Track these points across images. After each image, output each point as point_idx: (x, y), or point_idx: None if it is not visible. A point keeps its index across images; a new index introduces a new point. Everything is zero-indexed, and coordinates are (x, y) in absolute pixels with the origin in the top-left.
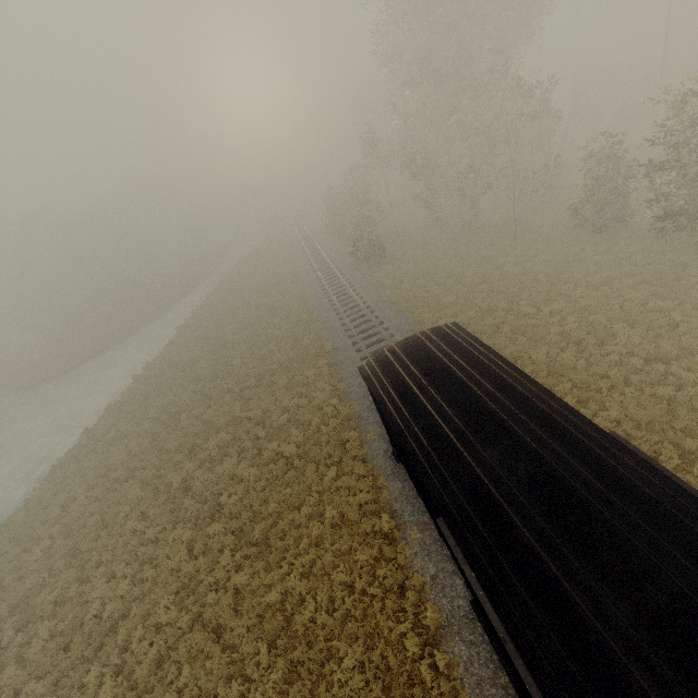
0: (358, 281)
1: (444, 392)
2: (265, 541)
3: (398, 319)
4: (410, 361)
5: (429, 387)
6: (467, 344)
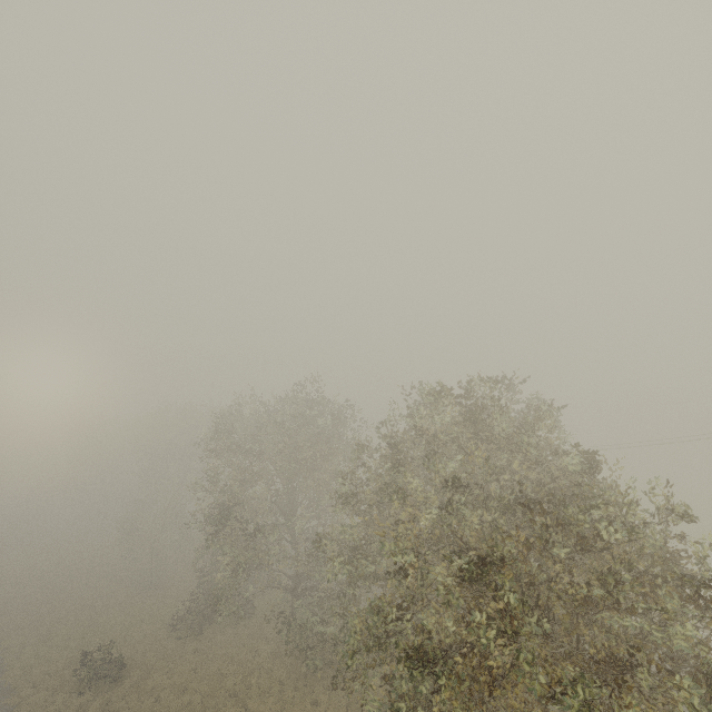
0: None
1: None
2: None
3: None
4: None
5: None
6: None
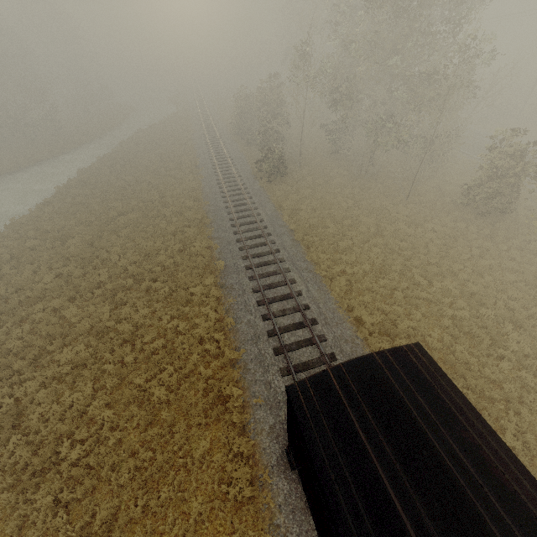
0: (257, 194)
1: (452, 535)
2: (107, 530)
3: (295, 251)
4: (375, 418)
5: (422, 510)
6: (452, 403)
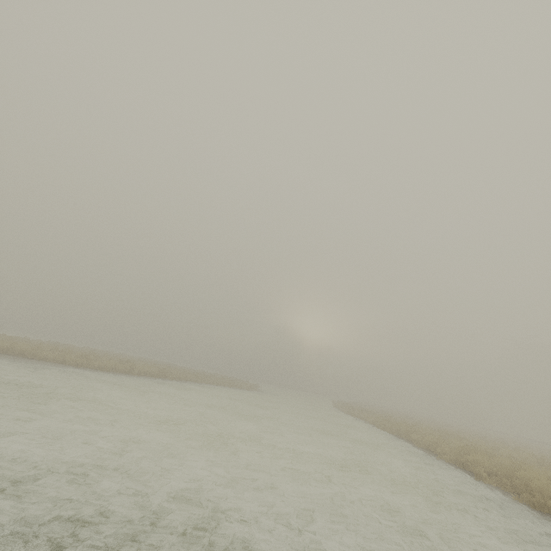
0: None
1: None
2: None
3: None
4: None
5: None
6: None
